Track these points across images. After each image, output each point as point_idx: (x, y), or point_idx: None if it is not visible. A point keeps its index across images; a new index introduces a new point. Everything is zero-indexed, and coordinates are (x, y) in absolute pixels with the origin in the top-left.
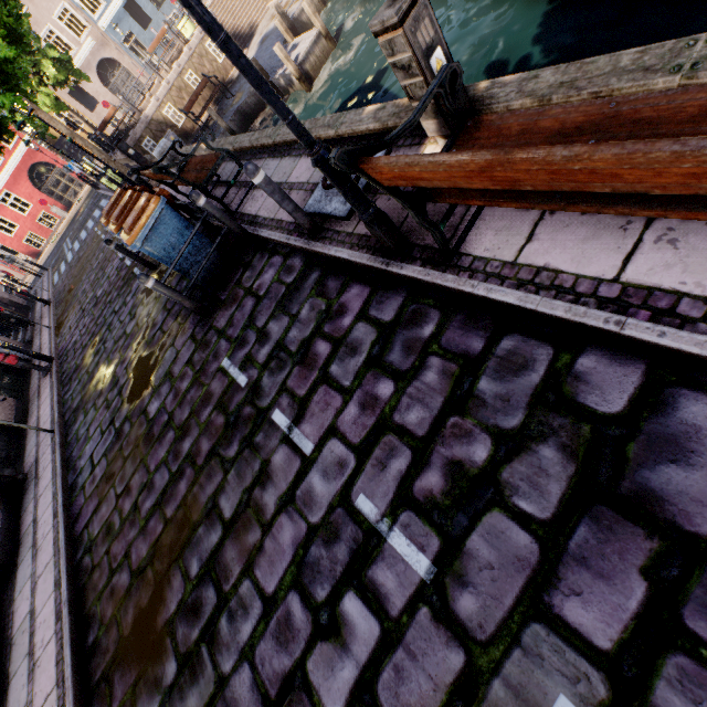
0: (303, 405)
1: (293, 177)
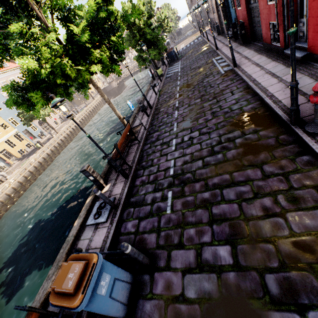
0: (165, 169)
1: None
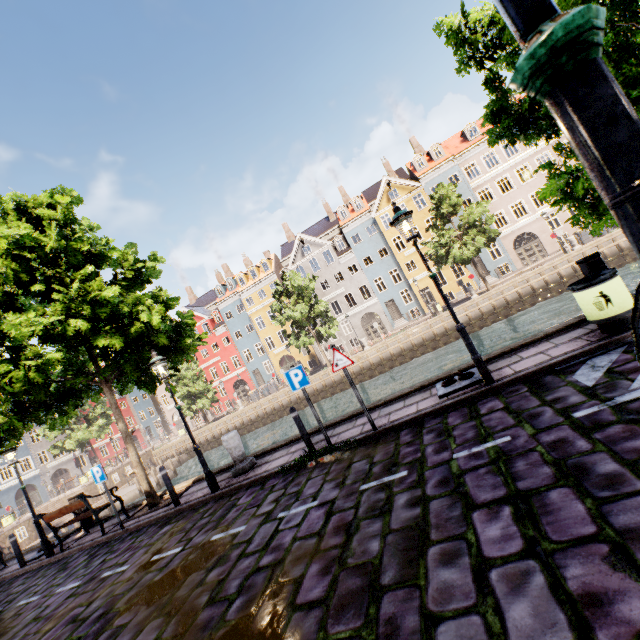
0: None
1: (27, 557)
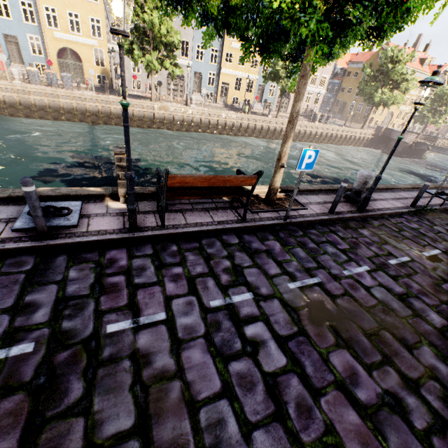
0: (133, 306)
1: None
